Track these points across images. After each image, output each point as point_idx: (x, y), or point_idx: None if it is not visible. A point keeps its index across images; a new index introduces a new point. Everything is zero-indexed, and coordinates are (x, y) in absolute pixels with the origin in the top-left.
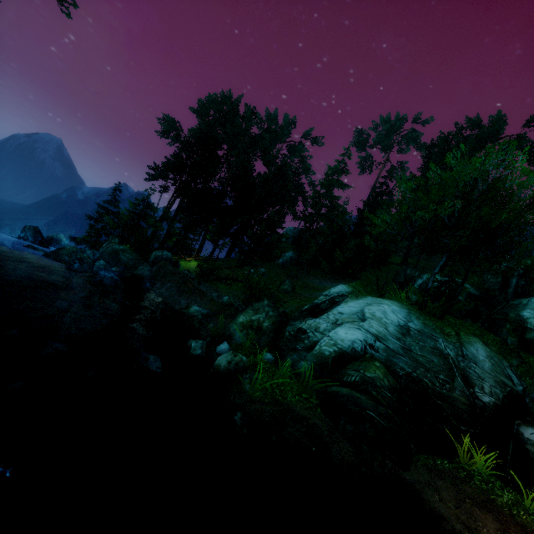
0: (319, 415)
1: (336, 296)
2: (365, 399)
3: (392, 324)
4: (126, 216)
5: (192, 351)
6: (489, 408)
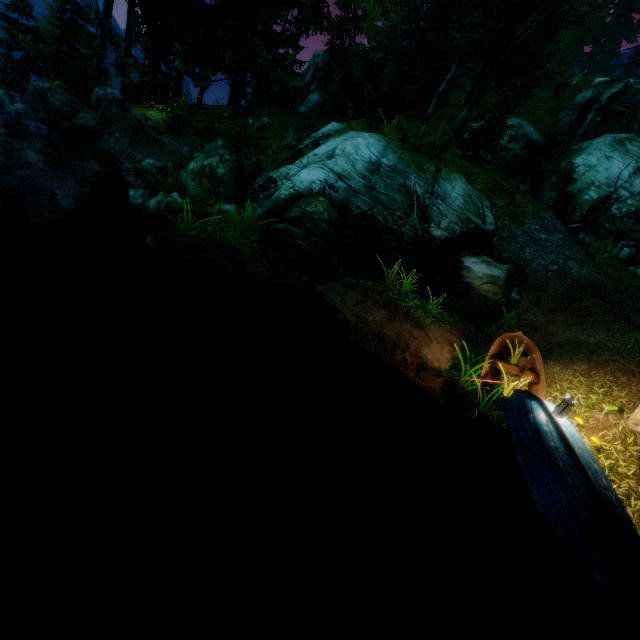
0: (252, 248)
1: (321, 137)
2: (298, 231)
3: (362, 160)
4: (50, 35)
5: (131, 200)
6: (438, 241)
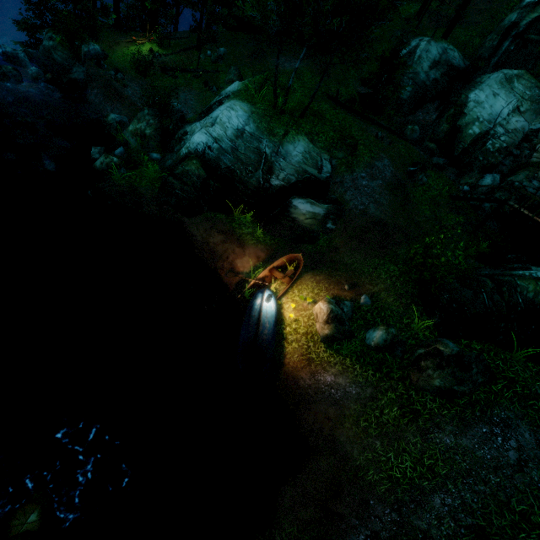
0: (153, 193)
1: (223, 97)
2: (177, 184)
3: (232, 128)
4: None
5: (93, 156)
6: (275, 188)
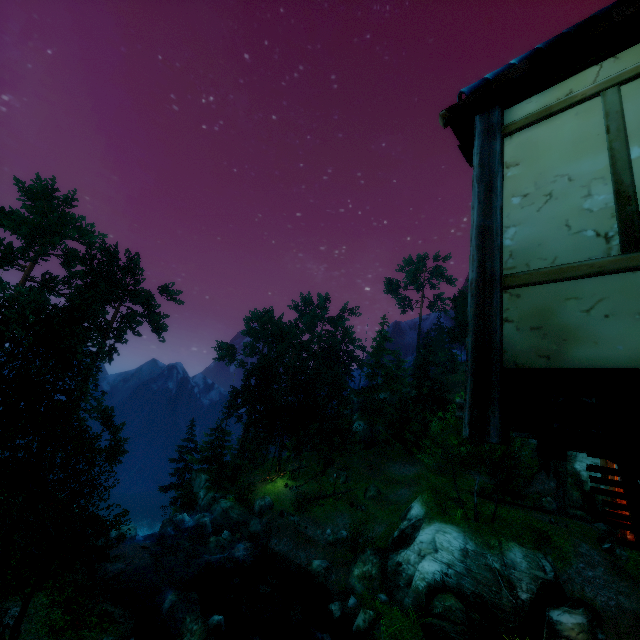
0: None
1: (415, 521)
2: (447, 625)
3: (455, 550)
4: (206, 450)
5: (335, 614)
6: (527, 603)
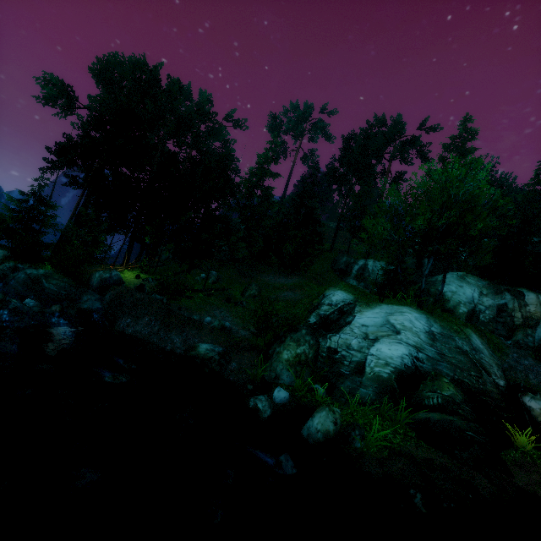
0: (432, 450)
1: (343, 305)
2: (458, 420)
3: (421, 331)
4: (9, 218)
5: (263, 415)
6: (505, 390)
